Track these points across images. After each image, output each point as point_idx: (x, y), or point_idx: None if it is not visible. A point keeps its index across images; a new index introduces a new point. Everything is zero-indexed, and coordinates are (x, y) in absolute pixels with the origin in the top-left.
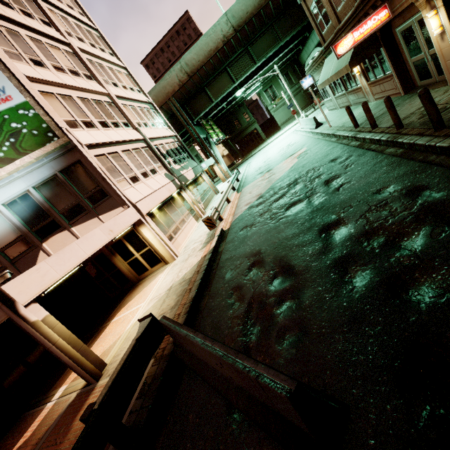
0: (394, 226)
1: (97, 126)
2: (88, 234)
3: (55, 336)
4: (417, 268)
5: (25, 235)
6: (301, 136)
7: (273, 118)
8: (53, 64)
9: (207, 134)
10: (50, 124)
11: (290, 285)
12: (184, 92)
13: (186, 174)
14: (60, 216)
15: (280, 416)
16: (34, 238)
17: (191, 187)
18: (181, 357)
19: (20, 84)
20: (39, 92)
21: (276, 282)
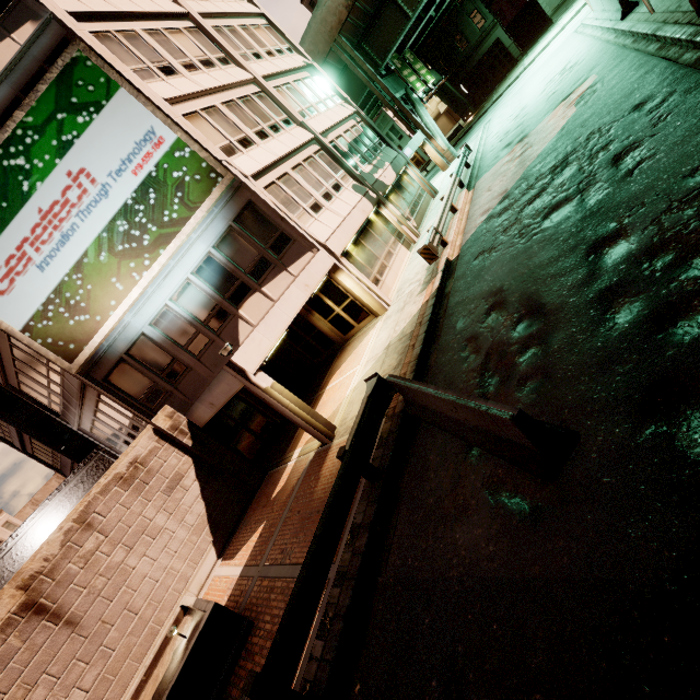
0: (693, 234)
1: (255, 141)
2: (285, 294)
3: (286, 401)
4: (699, 294)
5: (220, 304)
6: (592, 41)
7: (536, 1)
8: (182, 62)
9: (405, 88)
10: (210, 161)
11: (537, 330)
12: (357, 18)
13: (383, 176)
14: (248, 277)
15: (511, 442)
16: (230, 306)
17: (393, 196)
18: (415, 413)
19: (166, 117)
20: (184, 118)
21: (521, 327)
